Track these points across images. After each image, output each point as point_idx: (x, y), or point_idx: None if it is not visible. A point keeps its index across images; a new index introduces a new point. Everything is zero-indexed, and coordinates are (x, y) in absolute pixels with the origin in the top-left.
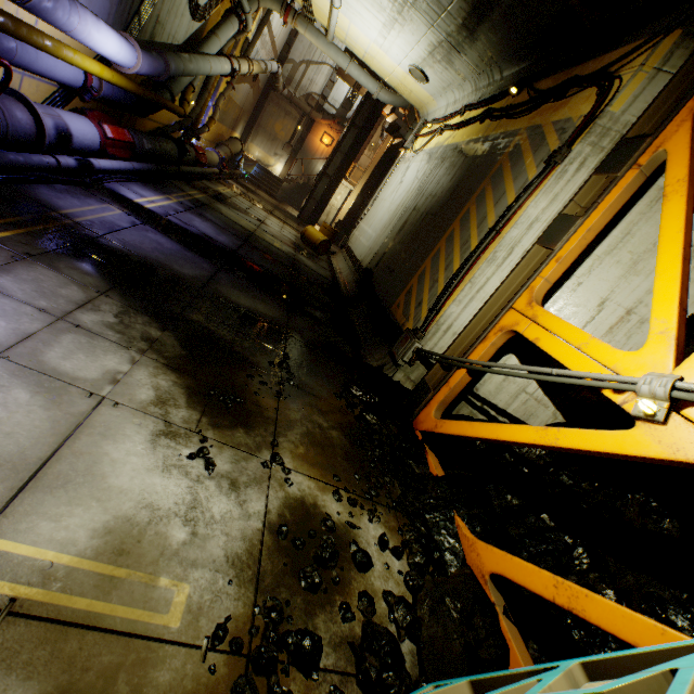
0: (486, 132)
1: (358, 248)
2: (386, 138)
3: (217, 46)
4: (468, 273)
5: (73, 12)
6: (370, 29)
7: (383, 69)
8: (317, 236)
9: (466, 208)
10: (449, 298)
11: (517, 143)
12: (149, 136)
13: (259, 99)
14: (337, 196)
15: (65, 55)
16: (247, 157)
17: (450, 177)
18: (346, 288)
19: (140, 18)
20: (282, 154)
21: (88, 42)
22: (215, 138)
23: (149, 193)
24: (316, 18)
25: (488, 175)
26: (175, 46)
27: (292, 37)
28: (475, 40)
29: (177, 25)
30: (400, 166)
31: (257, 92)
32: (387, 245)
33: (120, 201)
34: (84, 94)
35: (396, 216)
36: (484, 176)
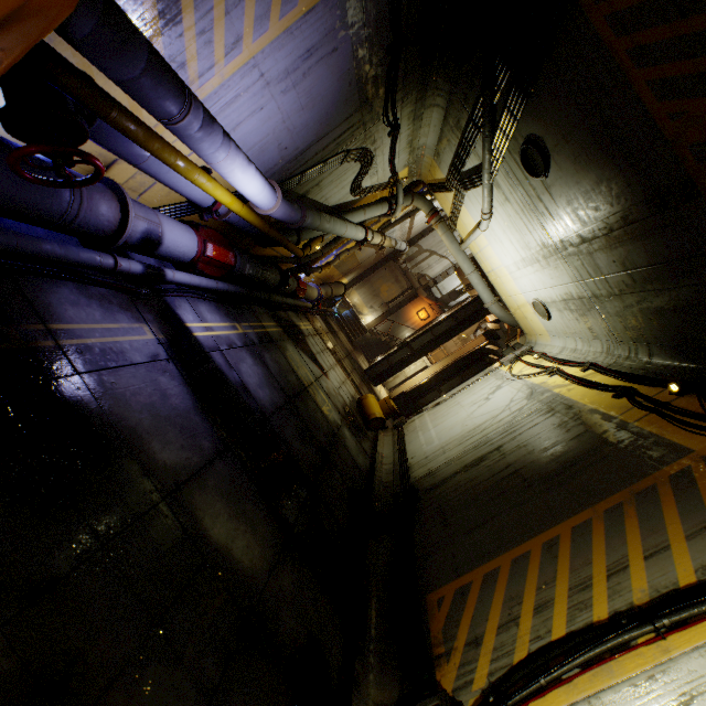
0: (623, 415)
1: (412, 444)
2: (480, 336)
3: (361, 217)
4: (586, 674)
5: (222, 149)
6: (506, 256)
7: (504, 289)
8: (373, 409)
9: (586, 516)
10: (537, 697)
11: (688, 470)
12: (256, 262)
13: (379, 261)
14: (412, 365)
15: (195, 179)
16: (345, 300)
17: (559, 441)
18: (379, 494)
19: (302, 177)
20: (377, 309)
21: (227, 177)
22: (325, 276)
23: (215, 316)
24: (456, 229)
25: (629, 485)
26: (324, 205)
27: (427, 230)
28: (627, 313)
29: (334, 192)
30: (490, 378)
31: (379, 256)
32: (449, 472)
33: (167, 321)
34: (205, 213)
35: (471, 438)
36: (620, 481)
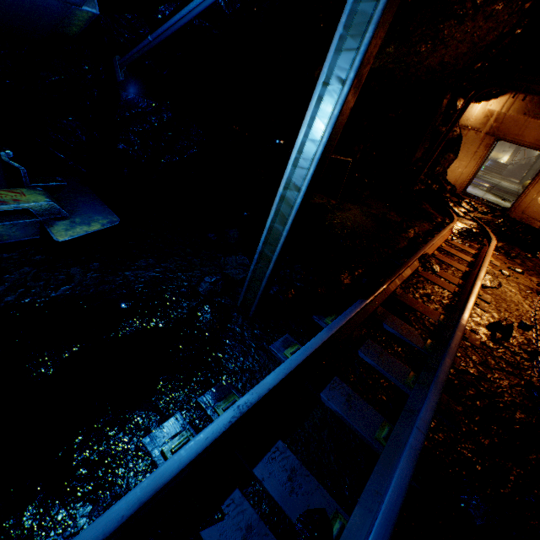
0: None
1: None
2: None
3: None
4: None
5: None
6: None
7: None
8: None
9: None
10: None
11: None
12: None
13: None
14: None
15: None
16: None
17: None
18: None
19: None
20: (508, 150)
21: None
22: None
23: None
24: None
25: None
26: None
27: None
28: None
29: None
30: None
31: None
32: None
33: None
34: None
35: None
36: None
